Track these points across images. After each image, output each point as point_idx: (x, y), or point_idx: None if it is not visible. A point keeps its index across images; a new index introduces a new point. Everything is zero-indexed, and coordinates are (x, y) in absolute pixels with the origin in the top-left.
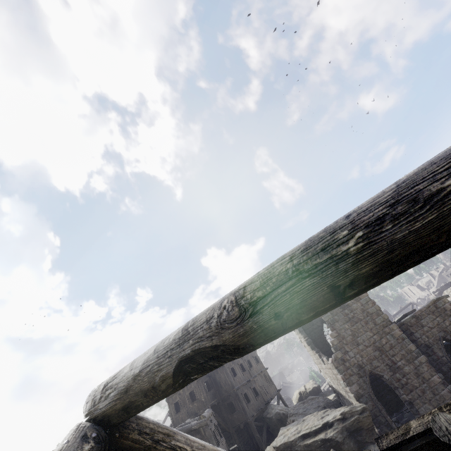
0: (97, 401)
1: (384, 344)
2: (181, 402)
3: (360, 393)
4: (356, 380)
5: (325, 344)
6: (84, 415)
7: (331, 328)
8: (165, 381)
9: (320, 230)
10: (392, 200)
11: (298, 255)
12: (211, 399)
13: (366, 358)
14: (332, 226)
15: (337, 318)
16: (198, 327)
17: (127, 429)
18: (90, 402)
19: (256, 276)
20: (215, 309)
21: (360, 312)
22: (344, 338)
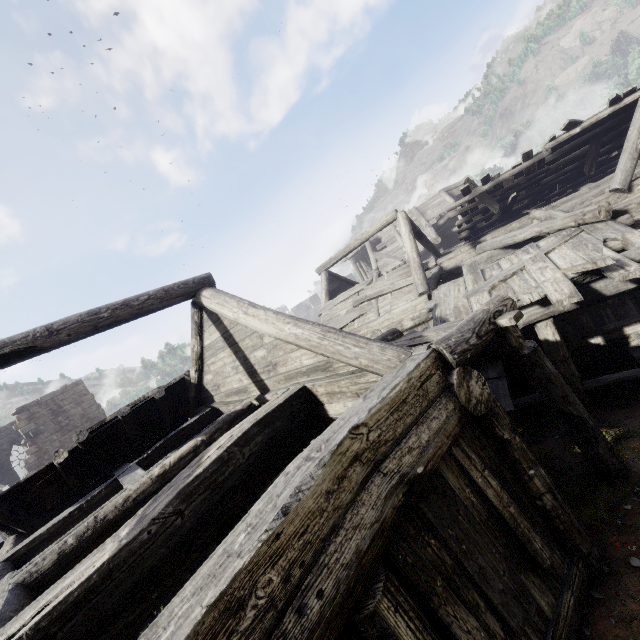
0: None
1: None
2: None
3: None
4: None
5: (8, 474)
6: None
7: (31, 443)
8: None
9: (96, 308)
10: (122, 304)
11: (84, 315)
12: None
13: None
14: (101, 307)
15: (43, 429)
16: (17, 340)
17: None
18: None
19: (61, 320)
20: (31, 332)
21: (79, 418)
22: (47, 453)
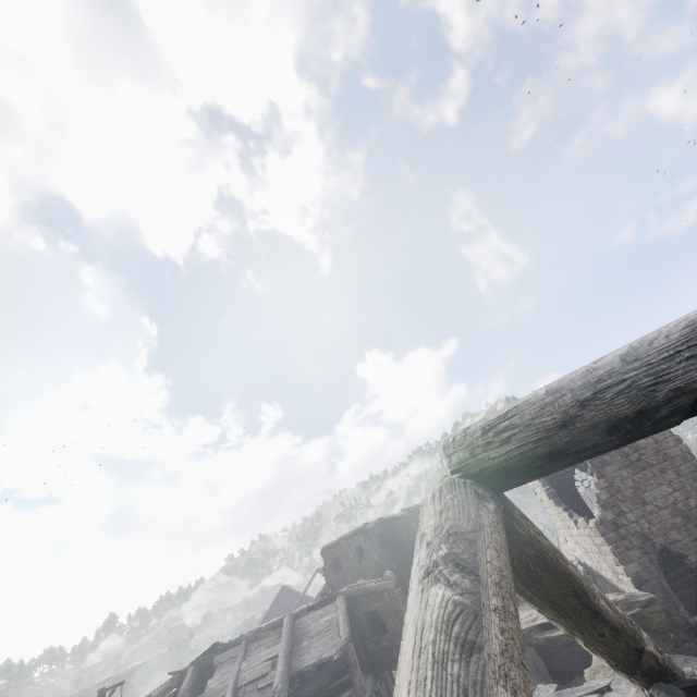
0: (480, 448)
1: (693, 507)
2: (343, 558)
3: (643, 577)
4: (638, 558)
5: (576, 500)
6: (447, 472)
7: (597, 474)
8: (678, 400)
9: None
10: None
11: None
12: (387, 560)
13: (658, 526)
14: None
15: (608, 460)
16: None
17: (508, 504)
18: (460, 453)
19: None
20: None
21: (651, 453)
22: (619, 491)
